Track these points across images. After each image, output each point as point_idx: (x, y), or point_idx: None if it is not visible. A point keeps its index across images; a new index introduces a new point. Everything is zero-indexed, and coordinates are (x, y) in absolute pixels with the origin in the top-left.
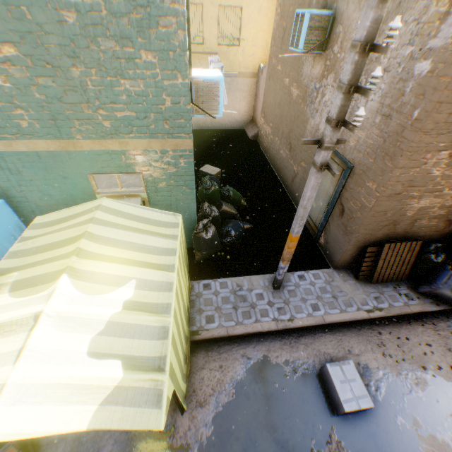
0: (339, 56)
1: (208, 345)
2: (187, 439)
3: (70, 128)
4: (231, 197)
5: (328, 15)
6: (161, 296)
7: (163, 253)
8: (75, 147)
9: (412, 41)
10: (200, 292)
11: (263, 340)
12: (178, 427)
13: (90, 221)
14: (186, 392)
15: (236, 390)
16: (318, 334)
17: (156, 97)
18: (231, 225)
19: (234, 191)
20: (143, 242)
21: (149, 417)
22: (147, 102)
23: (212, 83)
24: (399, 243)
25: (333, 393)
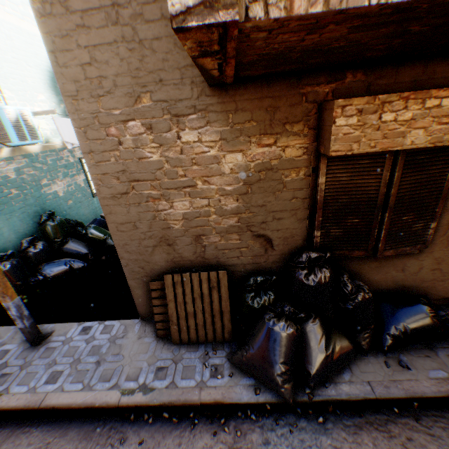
0: None
1: None
2: None
3: None
4: (87, 235)
5: None
6: None
7: None
8: None
9: None
10: None
11: None
12: None
13: None
14: None
15: None
16: (26, 427)
17: None
18: (49, 262)
19: (95, 229)
20: None
21: None
22: None
23: None
24: (188, 273)
25: None
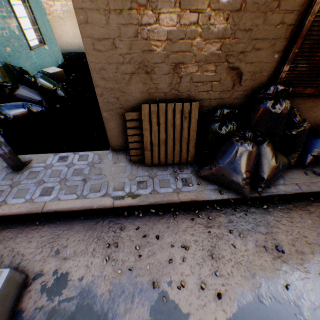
0: None
1: None
2: None
3: None
4: (37, 83)
5: None
6: None
7: None
8: None
9: None
10: None
11: None
12: None
13: None
14: None
15: None
16: (33, 227)
17: None
18: (6, 103)
19: (44, 78)
20: None
21: None
22: None
23: None
24: (164, 104)
25: None
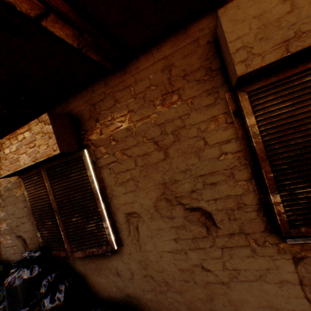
0: None
1: None
2: None
3: None
4: None
5: None
6: None
7: None
8: None
9: None
10: None
11: None
12: None
13: None
14: None
15: None
16: None
17: None
18: None
19: None
20: None
21: None
22: None
23: None
24: None
25: None
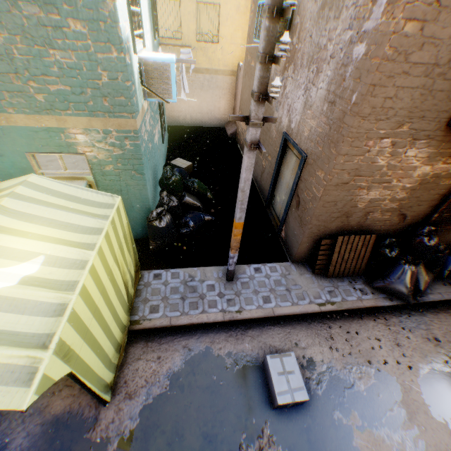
0: (297, 47)
1: (150, 335)
2: (108, 432)
3: (1, 101)
4: (195, 189)
5: (287, 6)
6: (71, 273)
7: (88, 232)
8: (9, 122)
9: (351, 25)
10: (149, 281)
11: (208, 332)
12: (100, 420)
13: (8, 195)
14: (113, 382)
15: (171, 382)
16: (267, 327)
17: (91, 71)
18: (190, 216)
19: (199, 183)
20: (66, 220)
21: (14, 396)
22: (82, 76)
23: (162, 65)
24: (353, 236)
25: (271, 386)
